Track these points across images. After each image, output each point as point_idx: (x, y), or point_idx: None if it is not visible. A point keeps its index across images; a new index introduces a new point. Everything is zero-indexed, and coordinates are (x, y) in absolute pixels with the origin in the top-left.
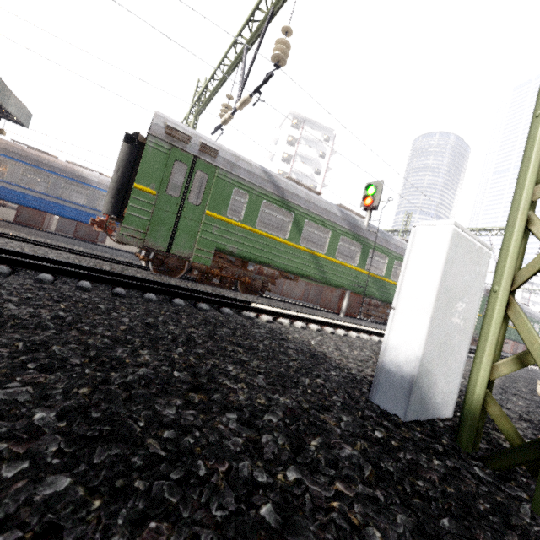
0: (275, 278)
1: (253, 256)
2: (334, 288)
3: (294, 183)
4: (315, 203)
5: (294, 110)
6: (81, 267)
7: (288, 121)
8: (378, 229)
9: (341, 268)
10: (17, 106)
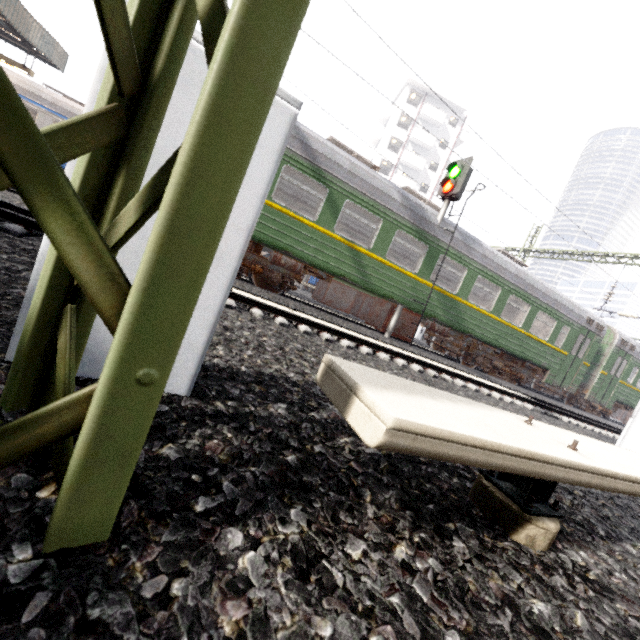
0: (297, 273)
1: (265, 238)
2: (385, 301)
3: (337, 147)
4: (362, 178)
5: (414, 80)
6: (5, 205)
7: (405, 94)
8: (458, 229)
9: (392, 273)
10: (45, 40)
